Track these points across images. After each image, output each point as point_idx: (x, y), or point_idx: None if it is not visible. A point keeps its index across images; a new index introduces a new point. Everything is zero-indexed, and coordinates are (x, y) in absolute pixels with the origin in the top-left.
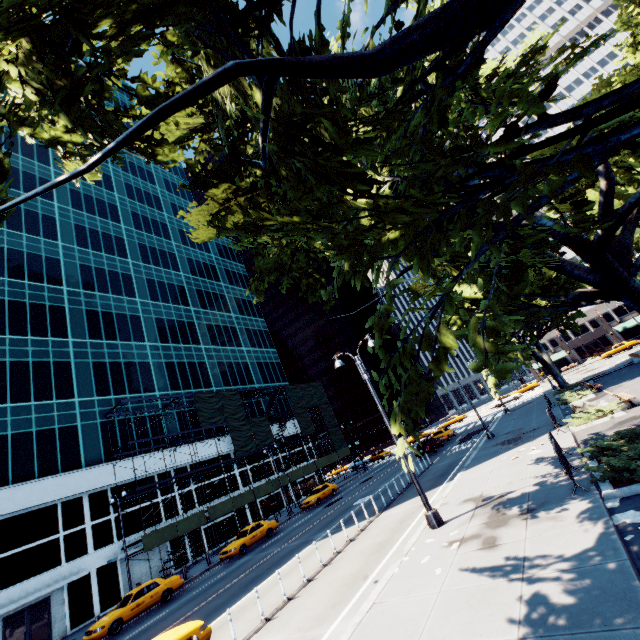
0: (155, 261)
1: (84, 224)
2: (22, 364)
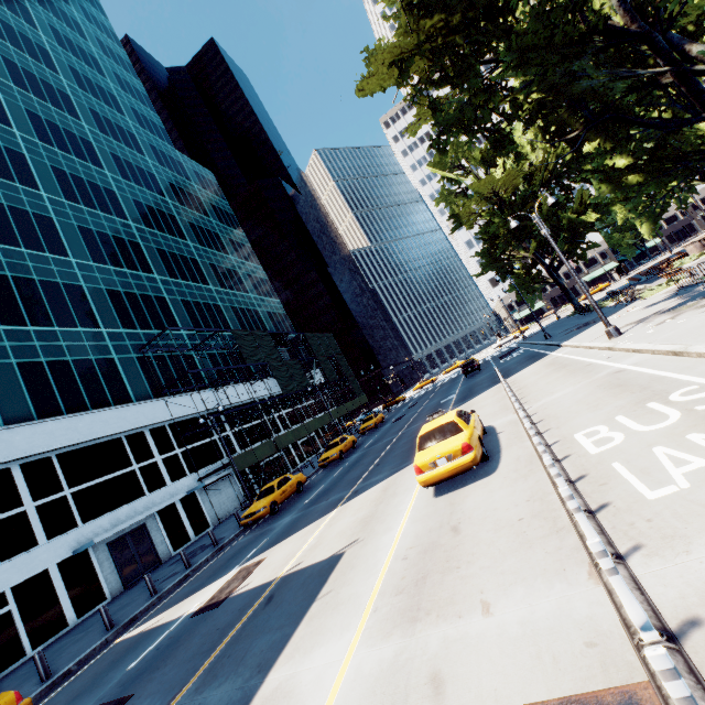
0: (135, 179)
1: (37, 112)
2: (27, 282)
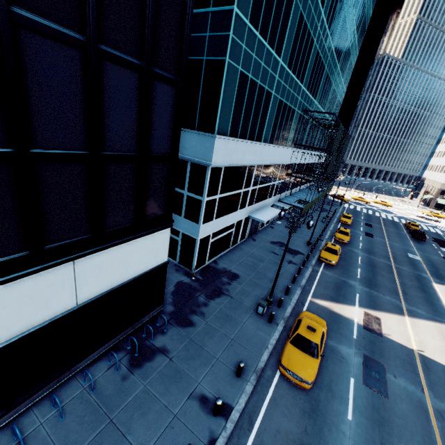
0: None
1: None
2: (305, 28)
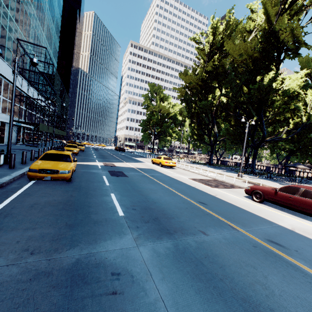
0: None
1: None
2: None
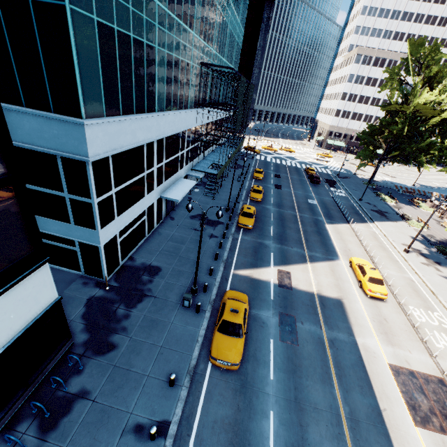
0: None
1: None
2: None
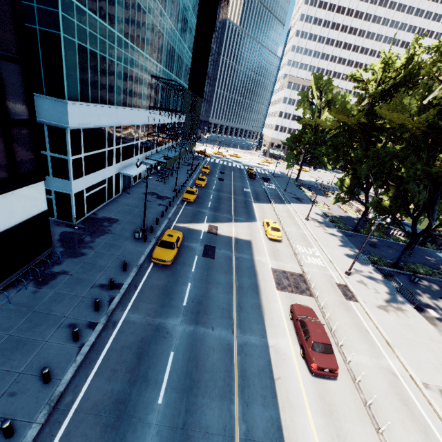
0: None
1: None
2: (134, 1)
